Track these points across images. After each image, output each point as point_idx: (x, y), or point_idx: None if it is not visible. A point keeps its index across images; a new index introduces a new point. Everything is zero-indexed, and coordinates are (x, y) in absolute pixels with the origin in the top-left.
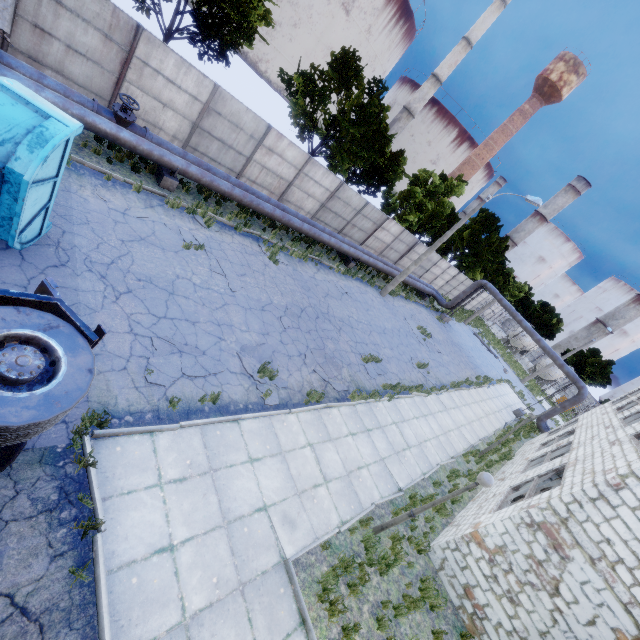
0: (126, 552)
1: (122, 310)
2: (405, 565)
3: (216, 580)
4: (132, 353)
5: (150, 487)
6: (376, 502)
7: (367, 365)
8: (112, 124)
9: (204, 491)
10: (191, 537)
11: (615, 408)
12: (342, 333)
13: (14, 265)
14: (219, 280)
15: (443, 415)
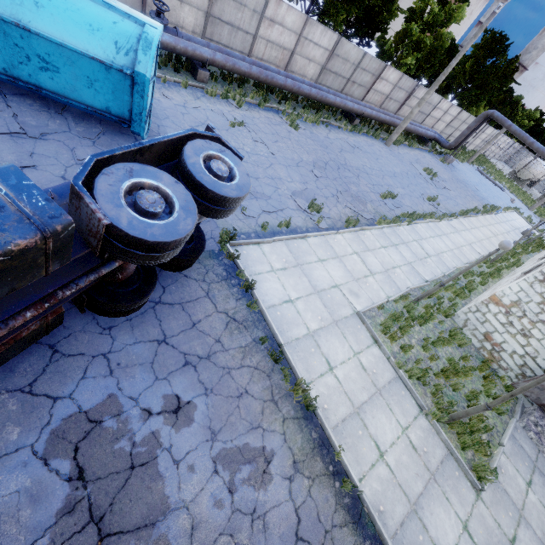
0: (269, 301)
1: None
2: (437, 323)
3: (320, 318)
4: None
5: (269, 272)
6: (410, 287)
7: (385, 201)
8: None
9: (298, 275)
10: (299, 297)
11: None
12: (360, 179)
13: None
14: (261, 147)
15: (455, 235)
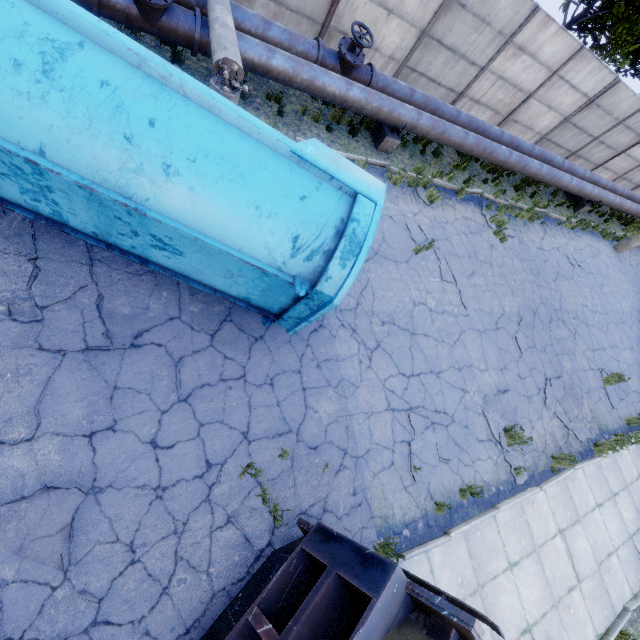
0: None
1: (377, 377)
2: None
3: None
4: (394, 439)
5: None
6: (631, 608)
7: (607, 387)
8: (341, 80)
9: None
10: None
11: None
12: (577, 339)
13: (285, 342)
14: (451, 293)
15: None
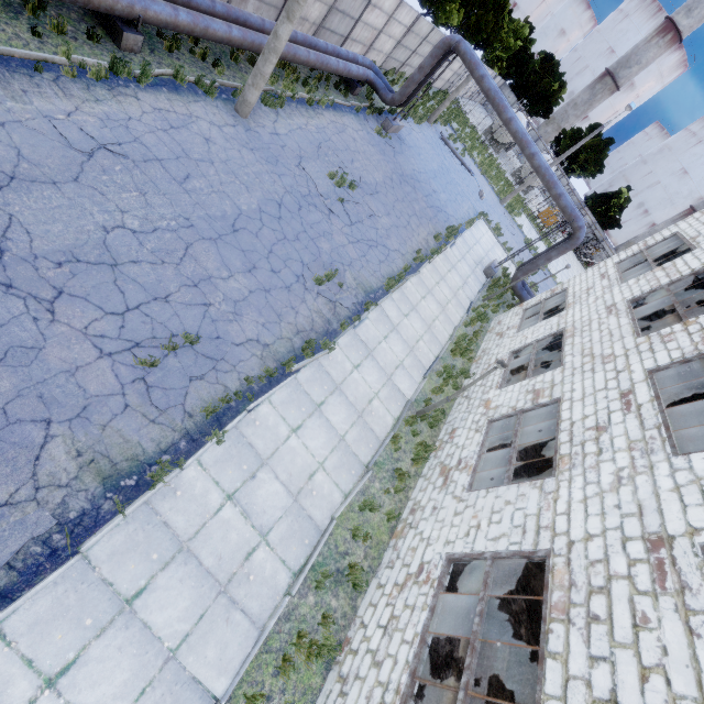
0: None
1: None
2: None
3: None
4: None
5: None
6: None
7: (156, 372)
8: None
9: None
10: None
11: (629, 299)
12: (64, 307)
13: None
14: None
15: (362, 372)
